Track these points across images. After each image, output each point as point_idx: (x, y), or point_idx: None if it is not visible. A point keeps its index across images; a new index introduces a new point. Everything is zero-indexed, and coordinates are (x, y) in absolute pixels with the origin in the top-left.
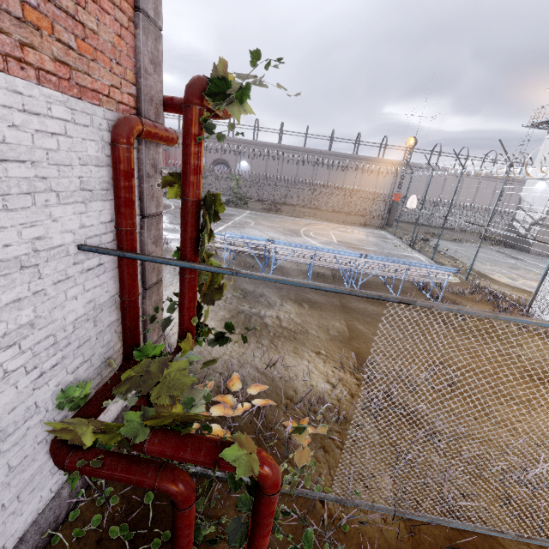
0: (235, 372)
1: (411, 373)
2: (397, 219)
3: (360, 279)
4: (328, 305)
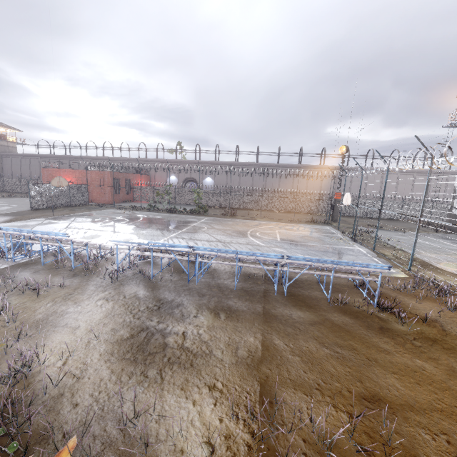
0: (76, 435)
1: (330, 418)
2: (343, 214)
3: (286, 280)
4: (248, 314)
